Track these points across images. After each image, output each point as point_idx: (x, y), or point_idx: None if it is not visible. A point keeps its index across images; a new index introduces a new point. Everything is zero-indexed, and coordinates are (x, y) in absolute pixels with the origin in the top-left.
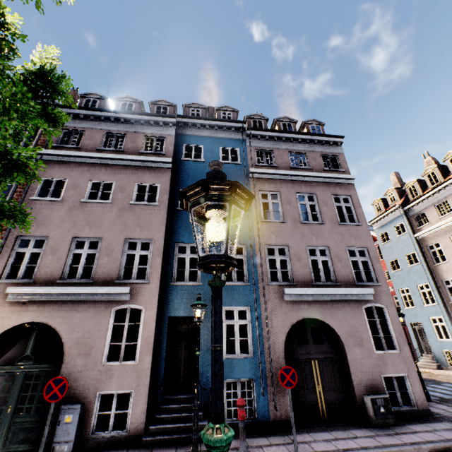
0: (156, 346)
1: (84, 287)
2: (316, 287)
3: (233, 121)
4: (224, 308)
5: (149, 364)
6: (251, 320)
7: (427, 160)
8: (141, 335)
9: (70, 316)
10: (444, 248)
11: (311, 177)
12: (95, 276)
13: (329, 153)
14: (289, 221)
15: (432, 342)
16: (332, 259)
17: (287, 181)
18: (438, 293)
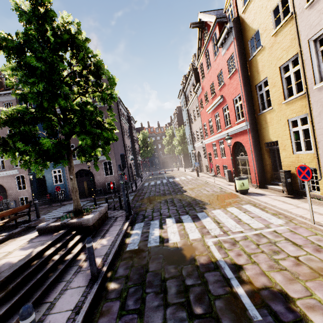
0: (33, 184)
1: (3, 172)
2: None
3: None
4: (53, 170)
5: (30, 189)
6: (62, 173)
7: None
8: (26, 182)
9: (4, 180)
10: (192, 116)
11: None
12: (6, 168)
13: None
14: None
15: (192, 161)
16: None
17: None
18: (191, 139)
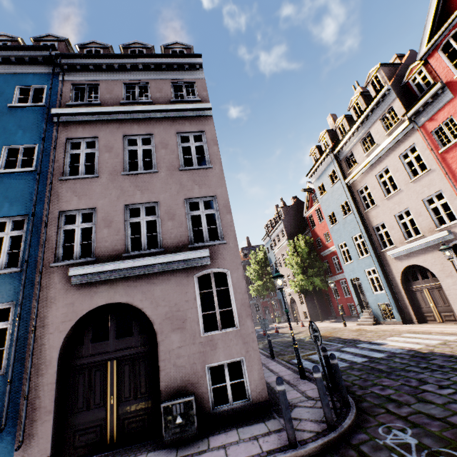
0: None
1: None
2: (129, 258)
3: (35, 48)
4: None
5: None
6: (13, 322)
7: (357, 92)
8: None
9: None
10: (372, 190)
11: (149, 113)
12: None
13: (183, 80)
14: (104, 174)
15: (369, 297)
16: (161, 218)
17: (113, 122)
18: (370, 242)
